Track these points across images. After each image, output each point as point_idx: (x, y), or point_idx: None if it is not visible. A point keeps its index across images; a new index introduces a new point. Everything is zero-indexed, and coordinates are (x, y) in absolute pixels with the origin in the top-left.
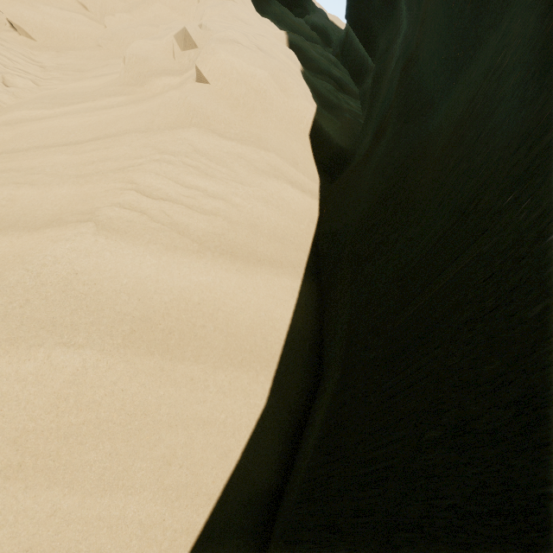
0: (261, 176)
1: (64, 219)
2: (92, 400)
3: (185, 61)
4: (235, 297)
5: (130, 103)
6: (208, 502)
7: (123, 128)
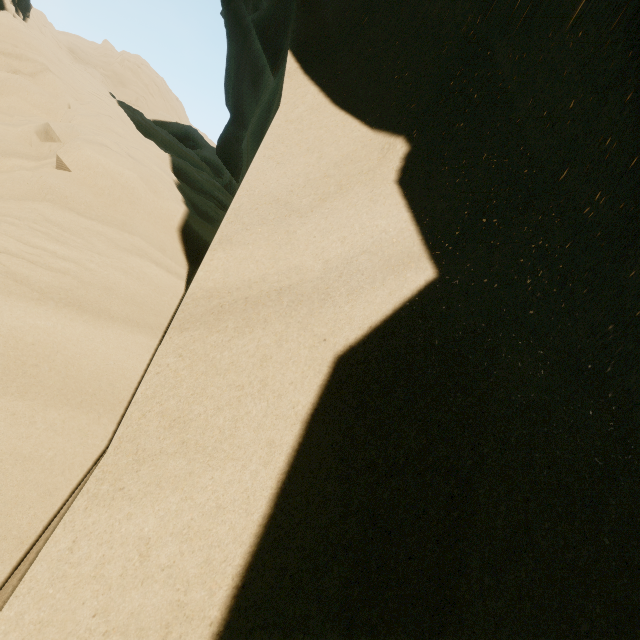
0: (122, 252)
1: None
2: None
3: (44, 150)
4: (79, 344)
5: None
6: (19, 547)
7: None
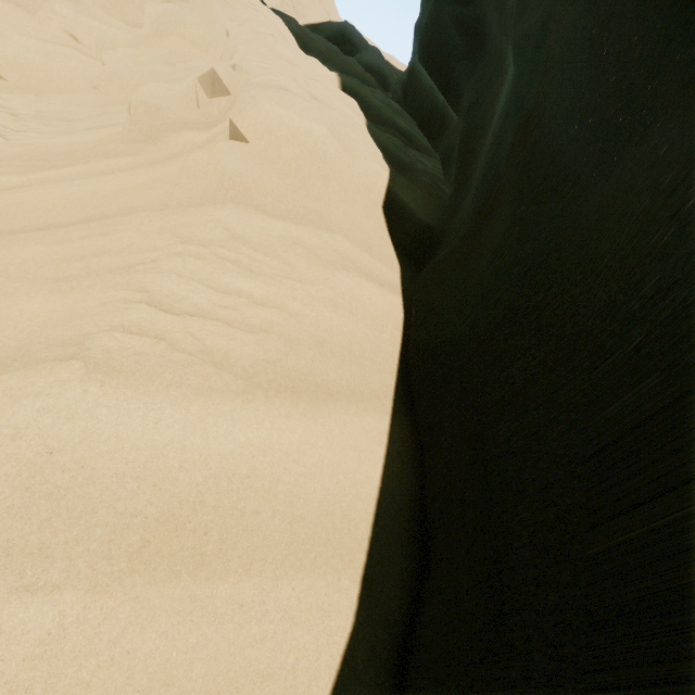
0: (326, 269)
1: (33, 354)
2: (75, 680)
3: (213, 112)
4: (301, 457)
5: (137, 166)
6: None
7: (127, 204)
